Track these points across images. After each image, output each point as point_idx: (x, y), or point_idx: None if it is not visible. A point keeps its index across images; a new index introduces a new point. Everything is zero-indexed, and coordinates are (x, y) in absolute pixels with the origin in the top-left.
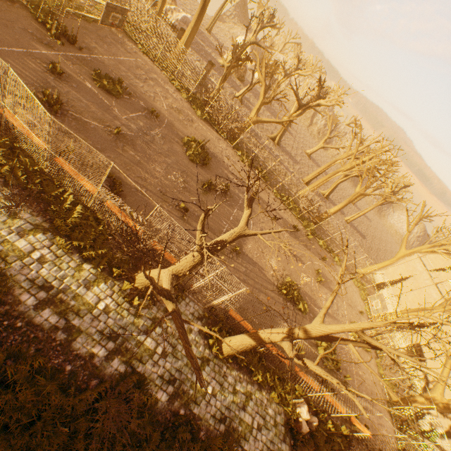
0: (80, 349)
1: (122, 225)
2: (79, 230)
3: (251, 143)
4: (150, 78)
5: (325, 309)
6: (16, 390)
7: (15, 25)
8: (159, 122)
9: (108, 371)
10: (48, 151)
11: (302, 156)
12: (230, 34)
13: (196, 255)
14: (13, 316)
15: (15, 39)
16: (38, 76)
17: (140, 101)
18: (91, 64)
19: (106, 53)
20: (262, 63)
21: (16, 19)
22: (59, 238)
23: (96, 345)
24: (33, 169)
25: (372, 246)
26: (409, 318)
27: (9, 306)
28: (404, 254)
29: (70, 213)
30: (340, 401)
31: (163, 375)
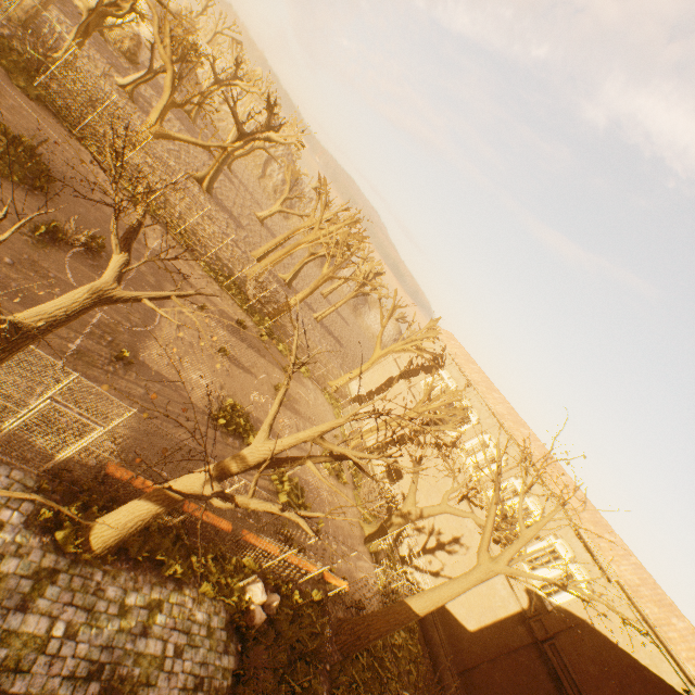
0: None
1: None
2: None
3: (157, 176)
4: None
5: (272, 417)
6: None
7: None
8: None
9: None
10: None
11: (251, 219)
12: None
13: None
14: None
15: None
16: None
17: None
18: None
19: None
20: (165, 26)
21: None
22: None
23: None
24: None
25: (348, 353)
26: (373, 402)
27: None
28: (380, 356)
29: None
30: (311, 559)
31: None
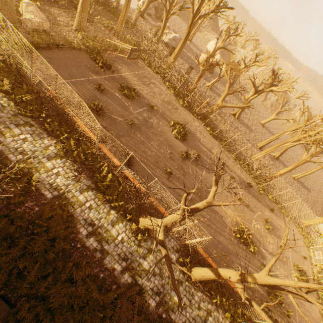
0: (108, 264)
1: (134, 187)
2: (109, 189)
3: (217, 120)
4: (151, 83)
5: (270, 265)
6: (77, 285)
7: (81, 64)
8: (156, 113)
9: (122, 280)
10: (97, 143)
11: (257, 125)
12: (205, 39)
13: (179, 215)
14: (76, 240)
15: (81, 73)
16: (91, 93)
17: (145, 99)
18: (118, 80)
19: (126, 71)
20: (228, 67)
21: (82, 60)
22: (99, 194)
23: (116, 263)
24: (87, 151)
25: (317, 200)
26: None
27: (74, 234)
28: None
29: (105, 178)
30: None
31: (153, 288)
